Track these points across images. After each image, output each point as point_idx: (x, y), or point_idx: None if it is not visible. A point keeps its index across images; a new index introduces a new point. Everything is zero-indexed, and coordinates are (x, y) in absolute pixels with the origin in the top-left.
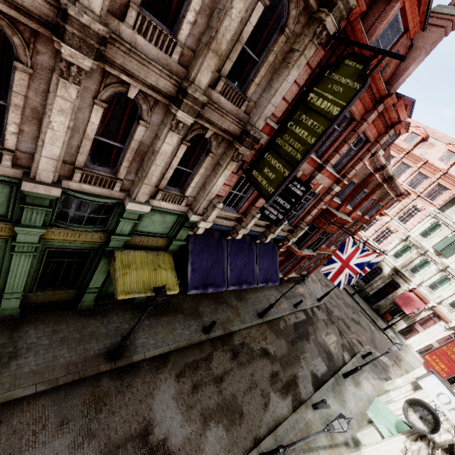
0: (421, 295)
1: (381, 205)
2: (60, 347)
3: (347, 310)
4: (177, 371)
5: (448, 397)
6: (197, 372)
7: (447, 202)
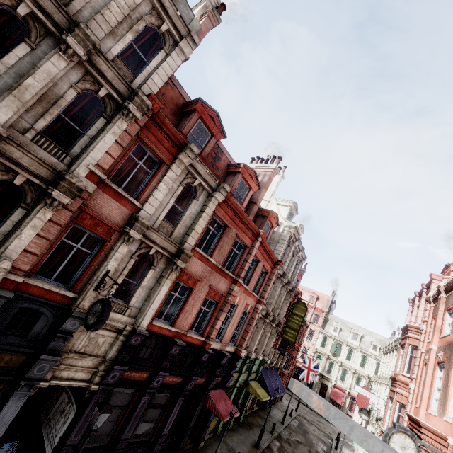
0: (340, 387)
1: (302, 334)
2: (240, 445)
3: (311, 415)
4: (278, 452)
5: (361, 389)
6: (284, 452)
7: (323, 323)
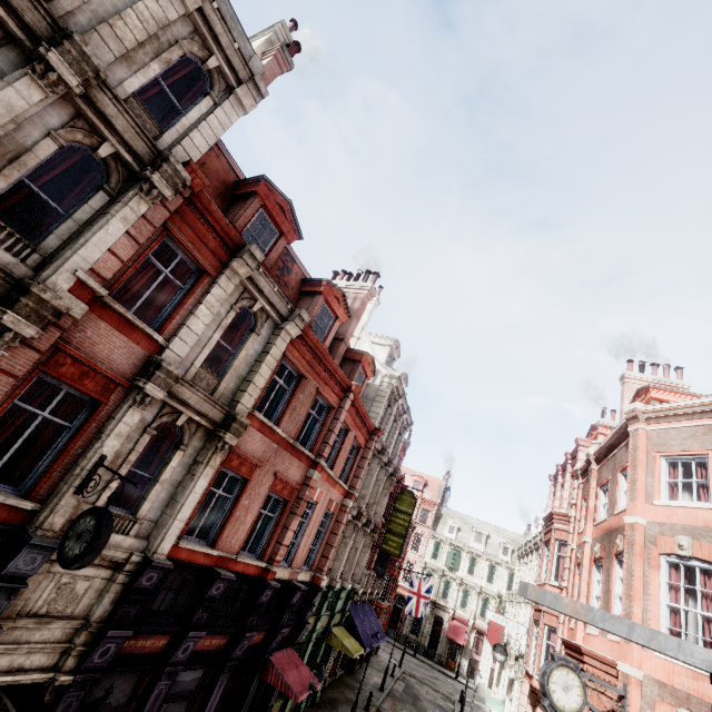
0: (461, 617)
1: (406, 541)
2: None
3: (422, 670)
4: None
5: (495, 615)
6: None
7: (434, 521)
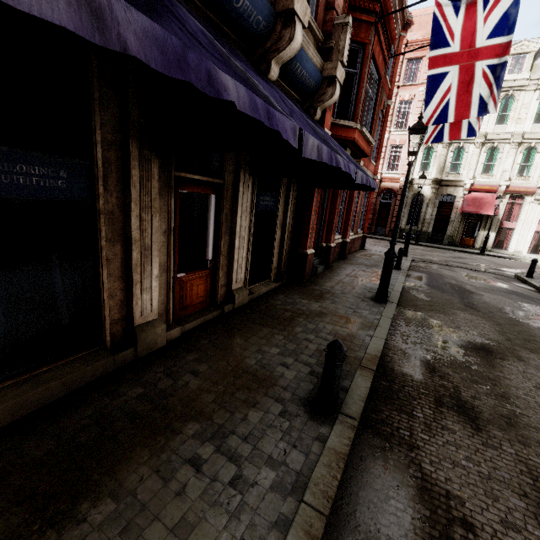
0: (485, 185)
1: (392, 54)
2: None
3: (435, 253)
4: None
5: None
6: None
7: None
